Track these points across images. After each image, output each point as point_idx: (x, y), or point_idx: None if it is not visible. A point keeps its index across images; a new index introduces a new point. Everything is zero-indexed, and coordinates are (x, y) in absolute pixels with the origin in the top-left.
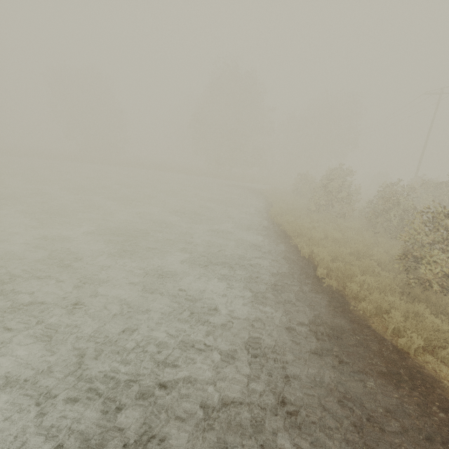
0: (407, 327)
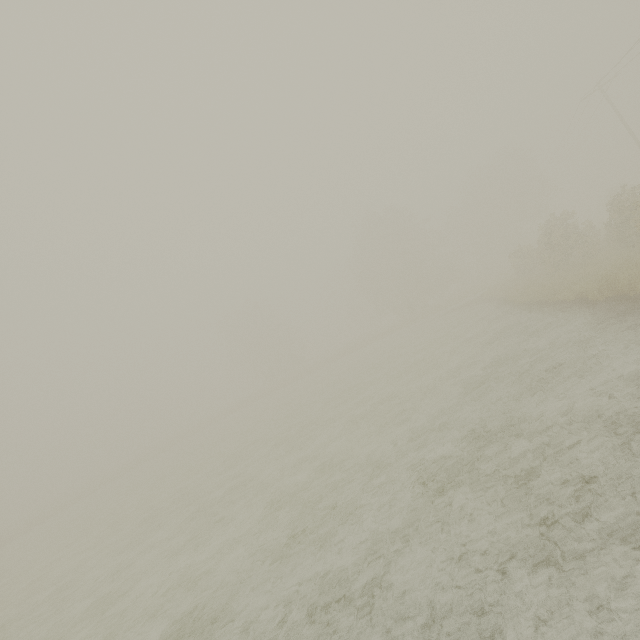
0: None
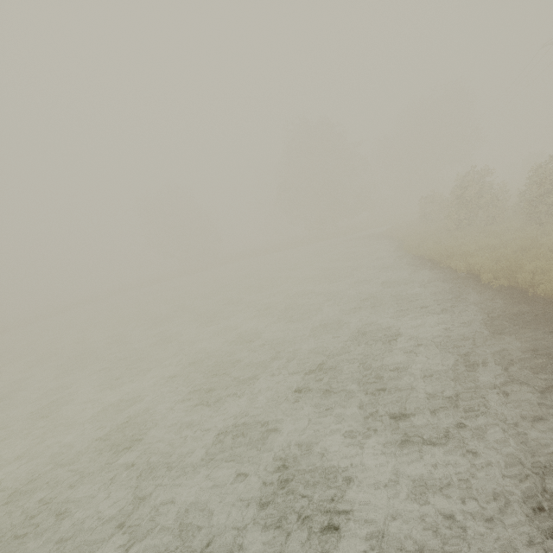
0: None
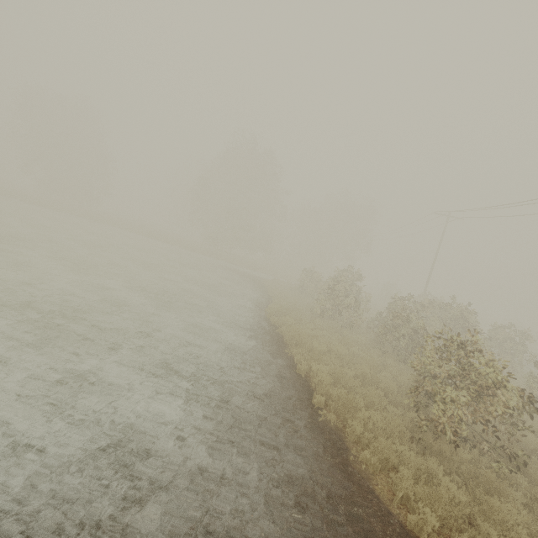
0: (418, 496)
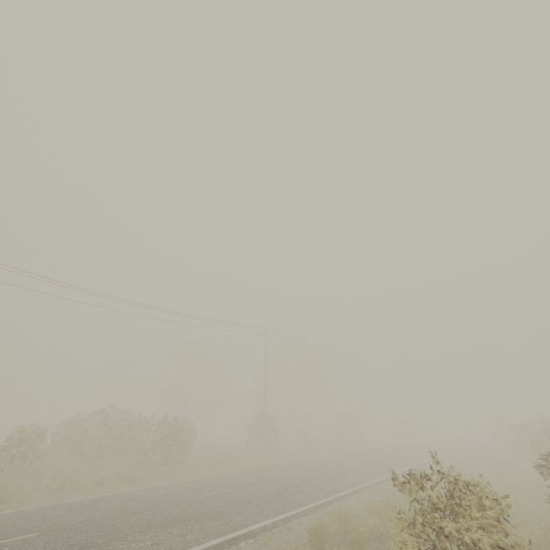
0: None
